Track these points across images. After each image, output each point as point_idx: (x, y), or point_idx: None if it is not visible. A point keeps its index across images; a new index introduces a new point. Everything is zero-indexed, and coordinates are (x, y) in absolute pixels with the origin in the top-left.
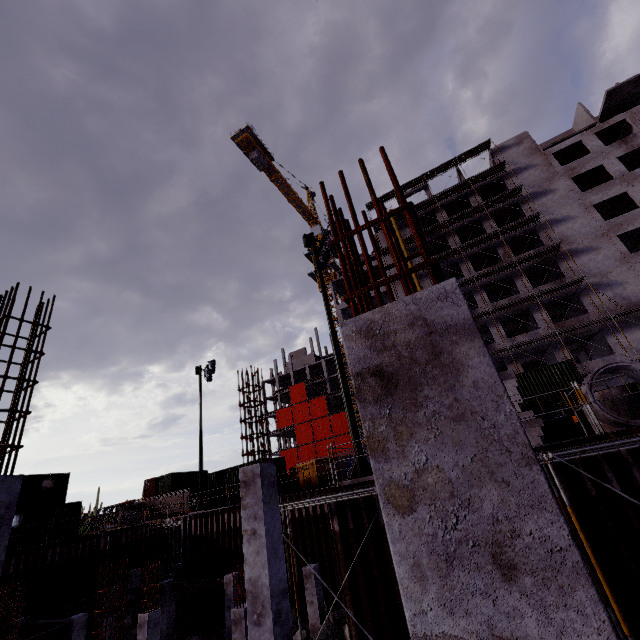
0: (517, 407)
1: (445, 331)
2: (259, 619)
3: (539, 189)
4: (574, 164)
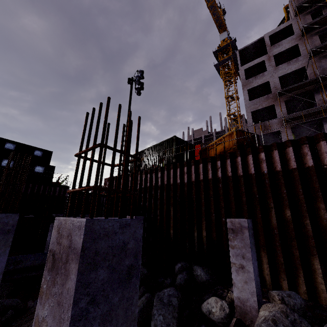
0: None
1: None
2: None
3: None
4: None
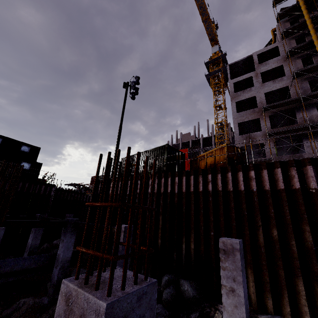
0: None
1: None
2: None
3: None
4: None
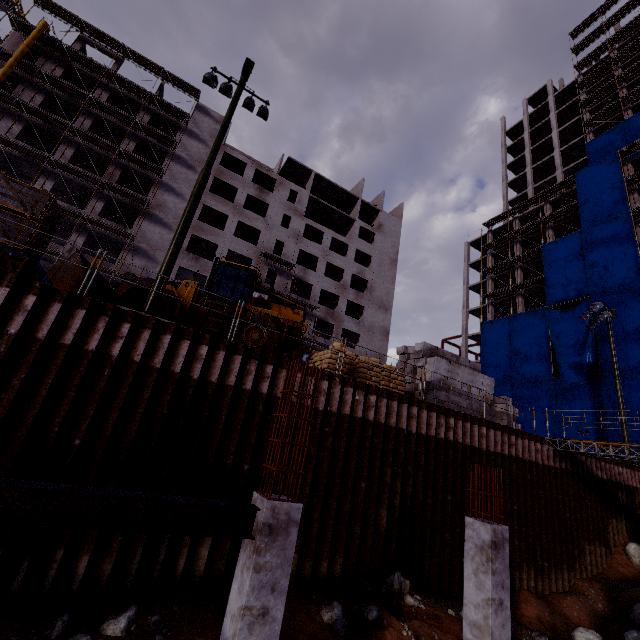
0: None
1: None
2: None
3: (191, 161)
4: (227, 171)
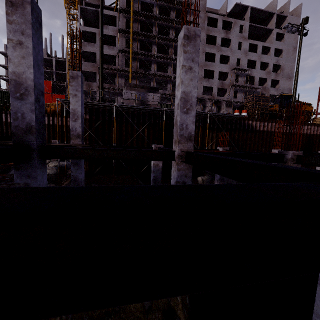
0: (157, 103)
1: (197, 35)
2: (75, 120)
3: None
4: (210, 28)
